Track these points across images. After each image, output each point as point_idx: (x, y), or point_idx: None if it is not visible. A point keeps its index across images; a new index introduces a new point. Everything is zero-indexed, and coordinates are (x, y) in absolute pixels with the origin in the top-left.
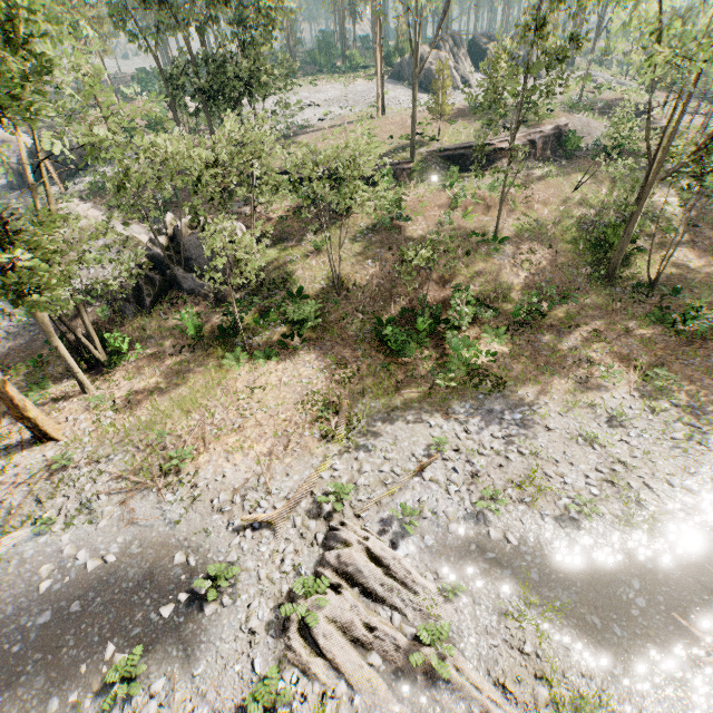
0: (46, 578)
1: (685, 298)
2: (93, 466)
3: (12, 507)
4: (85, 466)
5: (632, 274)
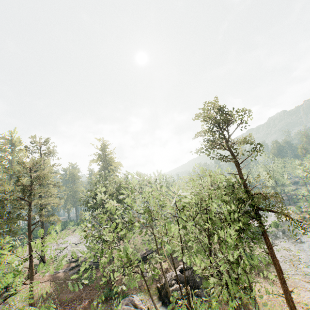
0: None
1: None
2: None
3: None
4: None
5: None
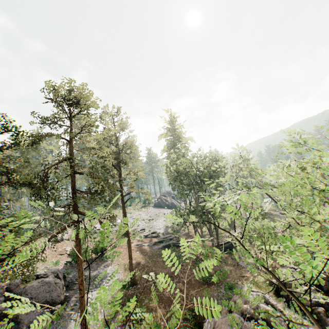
0: None
1: None
2: None
3: None
4: None
5: None
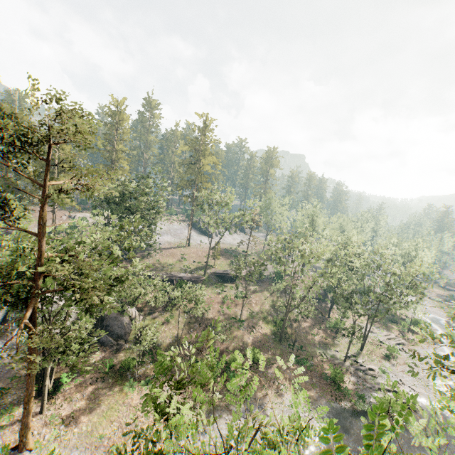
0: None
1: (304, 350)
2: None
3: None
4: None
5: (287, 339)
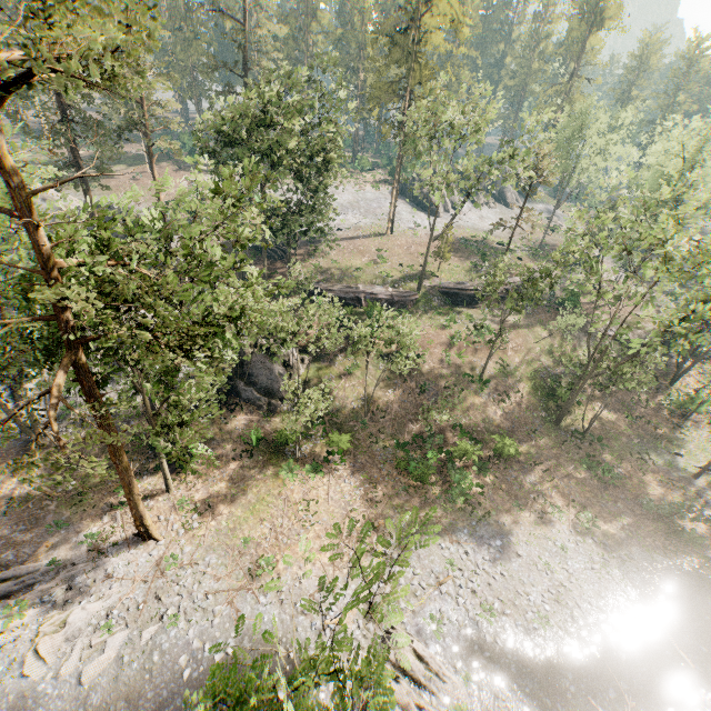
0: (185, 667)
1: (605, 446)
2: (194, 567)
3: (137, 603)
4: (187, 567)
5: (572, 420)
